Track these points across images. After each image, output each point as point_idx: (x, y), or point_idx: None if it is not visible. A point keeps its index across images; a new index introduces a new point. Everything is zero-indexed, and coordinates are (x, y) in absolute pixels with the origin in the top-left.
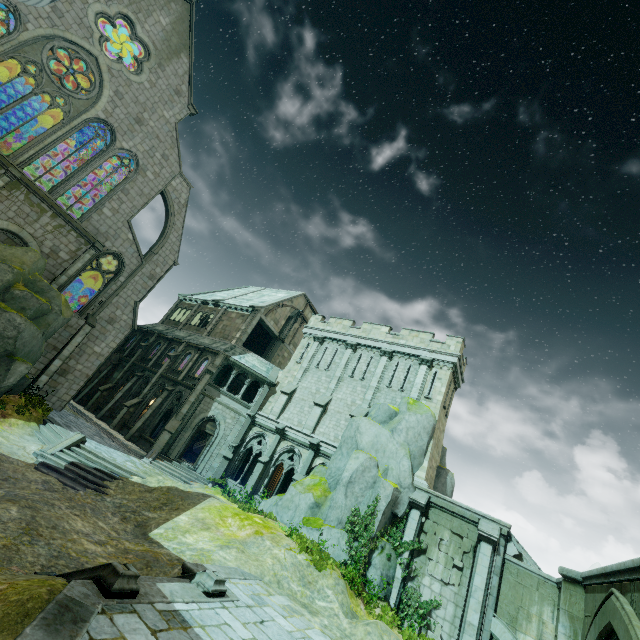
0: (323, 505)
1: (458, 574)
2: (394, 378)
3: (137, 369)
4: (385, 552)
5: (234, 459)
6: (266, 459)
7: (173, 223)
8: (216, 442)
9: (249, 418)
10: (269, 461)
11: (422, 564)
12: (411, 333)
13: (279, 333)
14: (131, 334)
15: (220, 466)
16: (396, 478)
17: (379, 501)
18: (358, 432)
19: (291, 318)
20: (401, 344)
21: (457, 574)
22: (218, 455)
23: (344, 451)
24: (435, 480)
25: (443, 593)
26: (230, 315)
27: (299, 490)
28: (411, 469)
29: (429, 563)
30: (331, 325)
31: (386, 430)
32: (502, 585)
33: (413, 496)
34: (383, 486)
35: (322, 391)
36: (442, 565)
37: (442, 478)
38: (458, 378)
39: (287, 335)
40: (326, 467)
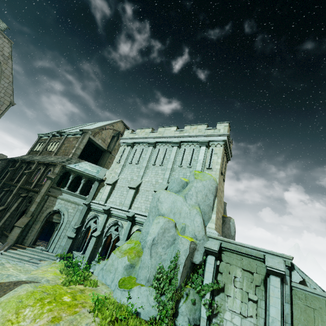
0: (137, 265)
1: (254, 306)
2: (183, 160)
3: (6, 186)
4: (190, 298)
5: (78, 237)
6: (97, 233)
7: (1, 71)
8: (62, 227)
9: (85, 206)
10: (101, 234)
11: (222, 301)
12: (191, 127)
13: (107, 147)
14: (6, 164)
15: (66, 244)
16: (192, 233)
17: (179, 256)
18: (159, 202)
19: (114, 137)
20: (185, 136)
21: (253, 306)
22: (65, 236)
23: (150, 218)
24: (222, 226)
25: (243, 325)
26: (69, 139)
27: (117, 255)
28: (203, 223)
29: (228, 299)
30: (138, 134)
31: (180, 197)
32: (294, 310)
33: (207, 245)
34: (181, 242)
35: (135, 178)
36: (239, 300)
37: (227, 224)
38: (228, 153)
39: (113, 148)
40: (140, 232)
